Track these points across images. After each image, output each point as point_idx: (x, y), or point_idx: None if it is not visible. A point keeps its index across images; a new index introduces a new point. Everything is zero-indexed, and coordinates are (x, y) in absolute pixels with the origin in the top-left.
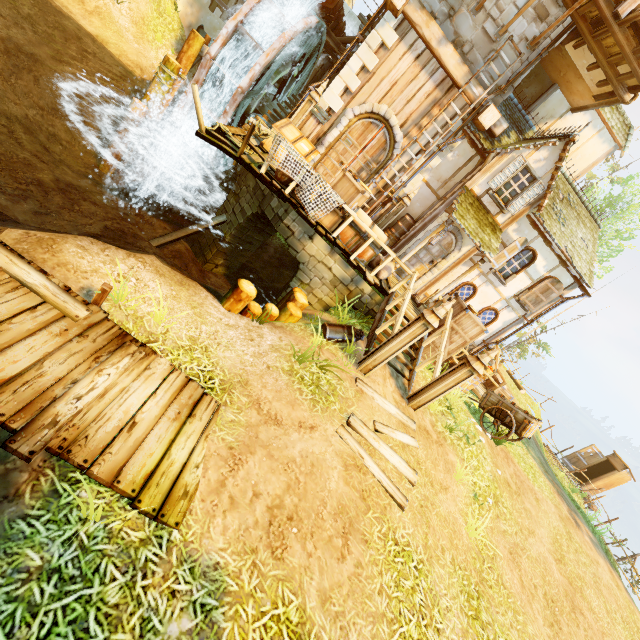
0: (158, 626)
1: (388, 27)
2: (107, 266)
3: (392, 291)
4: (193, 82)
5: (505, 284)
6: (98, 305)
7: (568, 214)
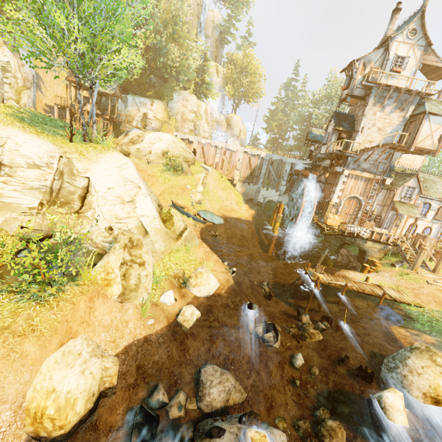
0: (440, 316)
1: (343, 178)
2: (351, 275)
3: (398, 244)
4: (298, 219)
5: (426, 218)
6: (367, 281)
7: (429, 183)
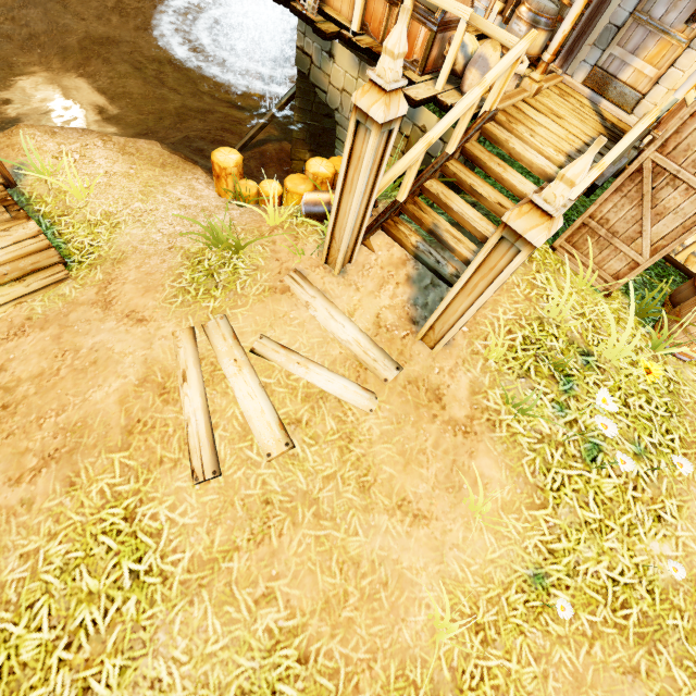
0: None
1: None
2: (61, 146)
3: (483, 111)
4: None
5: None
6: None
7: None
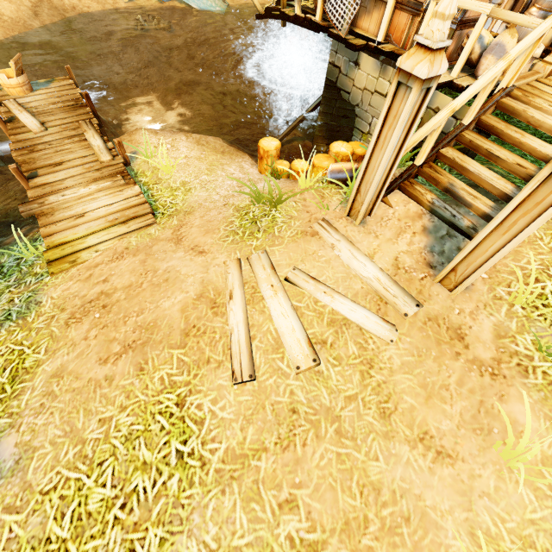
0: None
1: None
2: (160, 140)
3: (499, 88)
4: None
5: None
6: (122, 156)
7: None
